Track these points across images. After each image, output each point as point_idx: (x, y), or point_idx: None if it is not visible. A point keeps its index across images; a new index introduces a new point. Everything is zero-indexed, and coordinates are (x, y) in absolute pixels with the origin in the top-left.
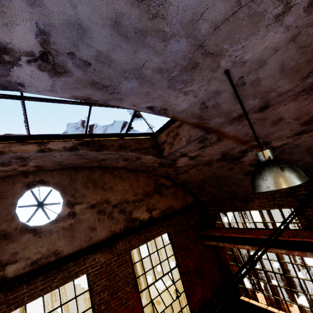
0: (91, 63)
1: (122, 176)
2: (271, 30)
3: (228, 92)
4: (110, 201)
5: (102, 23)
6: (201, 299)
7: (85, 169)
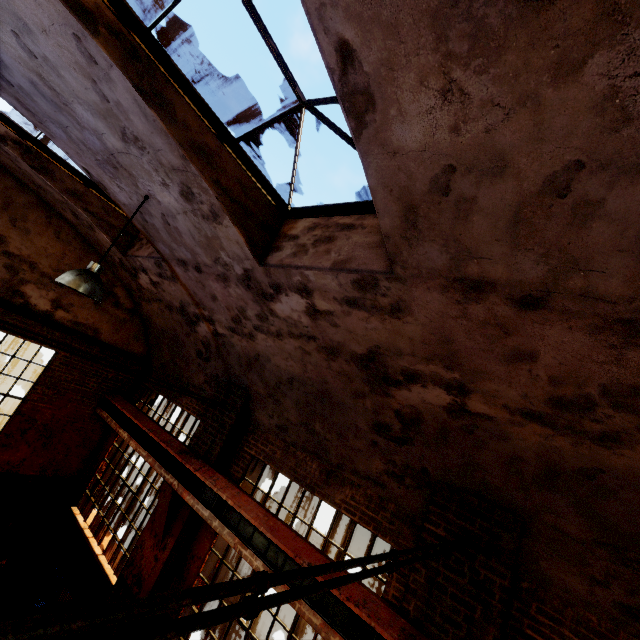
0: (15, 87)
1: (61, 234)
2: (165, 191)
3: (160, 221)
4: (7, 242)
5: (22, 75)
6: (14, 464)
7: (12, 179)
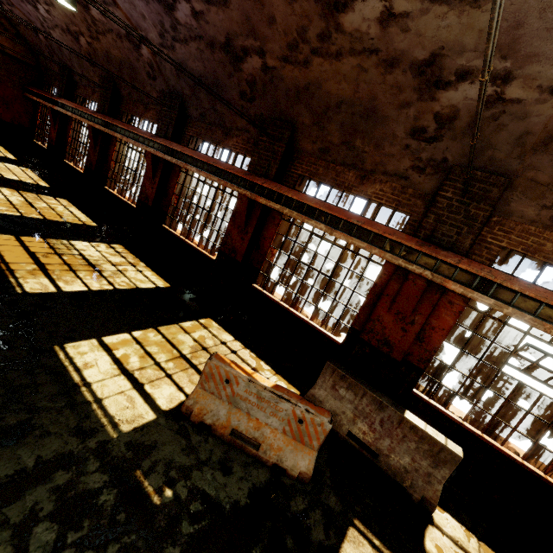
0: None
1: None
2: None
3: None
4: None
5: None
6: None
7: None
